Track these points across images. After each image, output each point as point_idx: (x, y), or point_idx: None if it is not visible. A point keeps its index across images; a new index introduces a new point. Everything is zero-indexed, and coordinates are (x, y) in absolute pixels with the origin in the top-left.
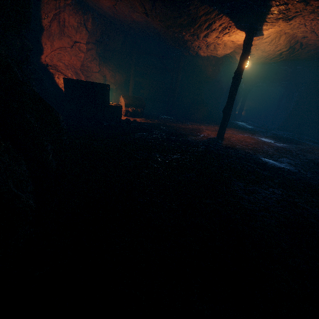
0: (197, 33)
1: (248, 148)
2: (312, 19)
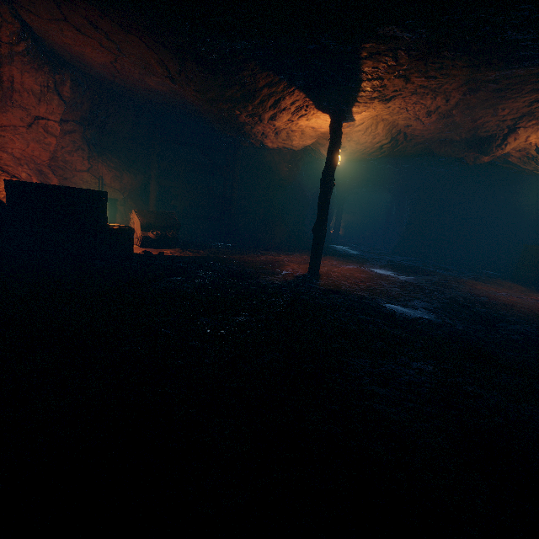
0: (259, 112)
1: (361, 288)
2: (414, 102)
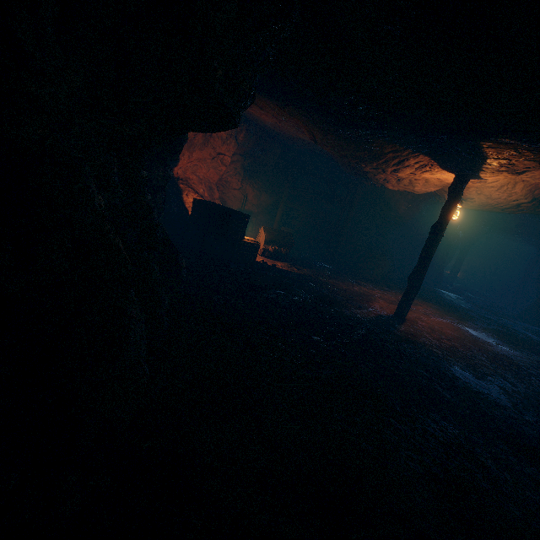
0: (382, 167)
1: (441, 345)
2: None
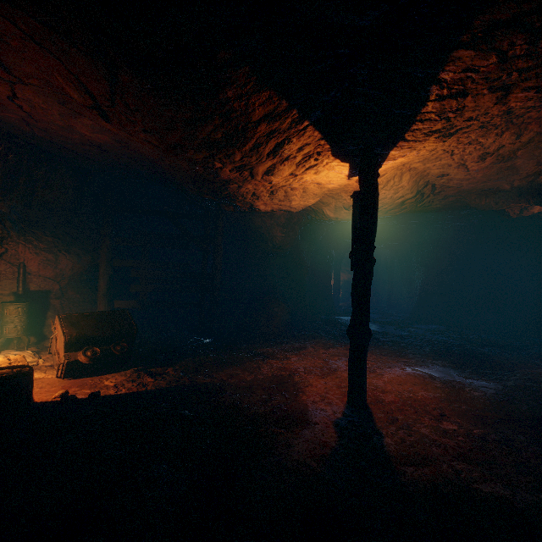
0: (251, 163)
1: (464, 448)
2: (470, 141)
